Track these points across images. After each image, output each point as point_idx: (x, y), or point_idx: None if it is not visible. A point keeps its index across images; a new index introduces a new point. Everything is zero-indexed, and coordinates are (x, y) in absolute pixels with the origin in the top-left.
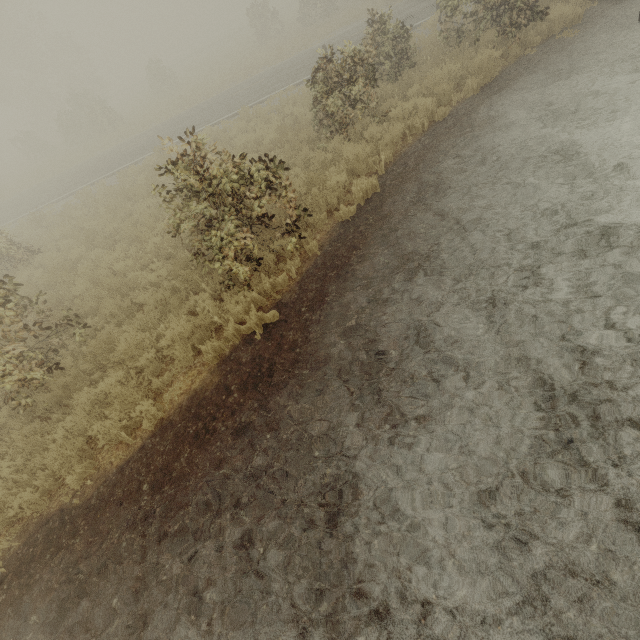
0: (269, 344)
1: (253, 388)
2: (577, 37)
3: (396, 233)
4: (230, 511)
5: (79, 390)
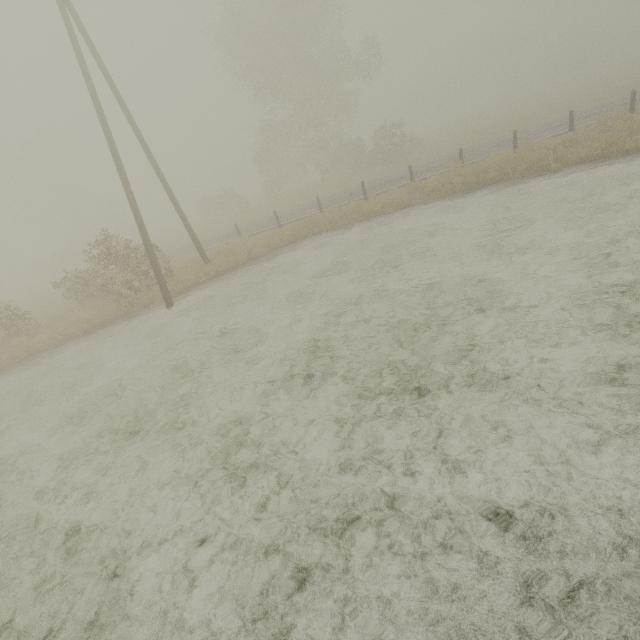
0: None
1: None
2: (155, 306)
3: None
4: None
5: None
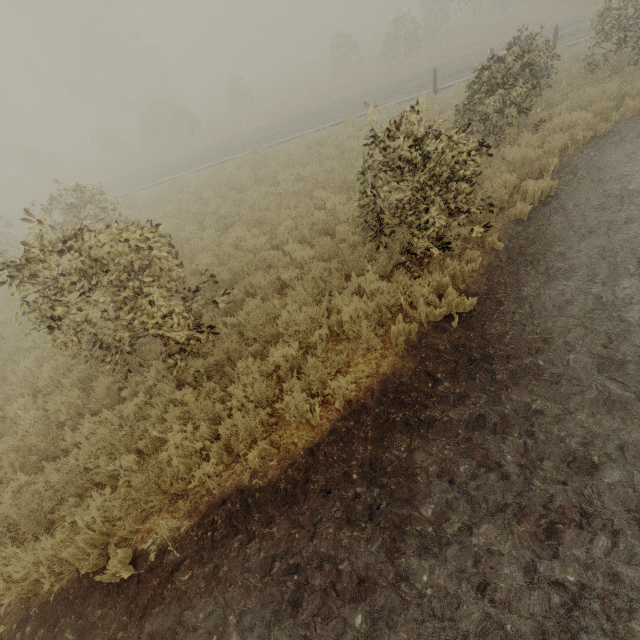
0: (471, 333)
1: (469, 378)
2: None
3: (597, 234)
4: (497, 519)
5: (235, 360)
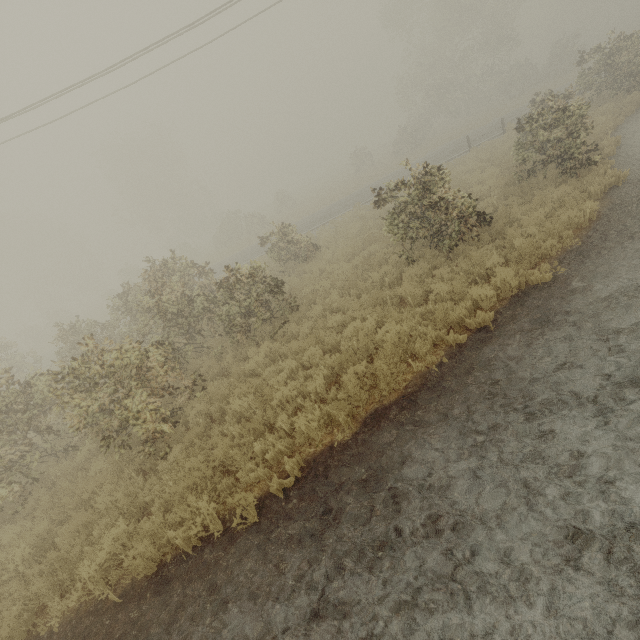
0: (634, 183)
1: None
2: None
3: None
4: None
5: (503, 232)
